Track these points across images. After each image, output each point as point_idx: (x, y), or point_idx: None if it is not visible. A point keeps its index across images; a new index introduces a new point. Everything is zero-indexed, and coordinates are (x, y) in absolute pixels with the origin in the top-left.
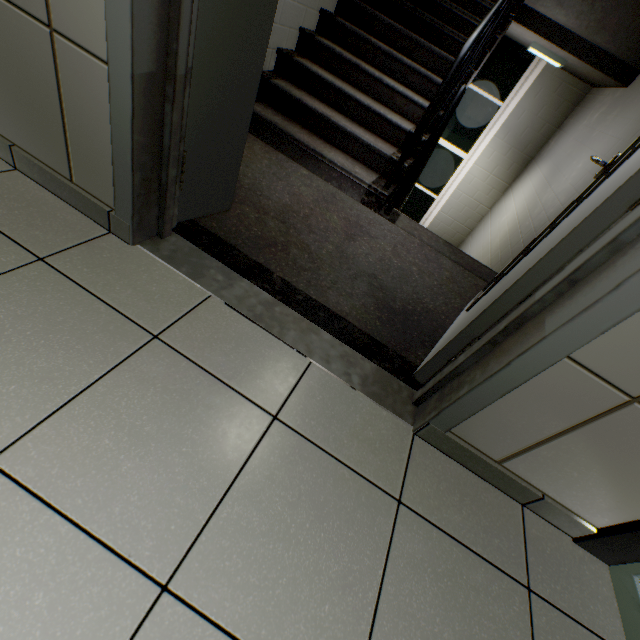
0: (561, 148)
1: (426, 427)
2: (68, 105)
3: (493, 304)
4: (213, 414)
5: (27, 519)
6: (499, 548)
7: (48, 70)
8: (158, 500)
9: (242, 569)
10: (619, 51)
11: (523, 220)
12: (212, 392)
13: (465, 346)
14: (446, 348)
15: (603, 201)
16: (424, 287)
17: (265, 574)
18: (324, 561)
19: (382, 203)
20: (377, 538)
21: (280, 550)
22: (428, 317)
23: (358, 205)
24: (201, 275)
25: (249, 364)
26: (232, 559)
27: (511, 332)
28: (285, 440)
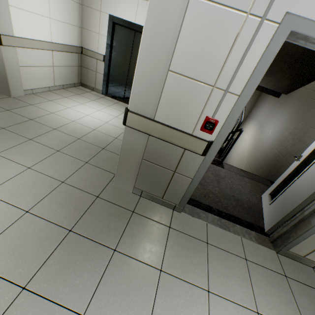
0: (259, 116)
1: (280, 250)
2: (171, 184)
3: (289, 212)
4: (234, 263)
5: (225, 303)
6: (314, 283)
7: (168, 178)
8: (241, 291)
9: (267, 304)
10: (274, 90)
11: (255, 146)
12: (229, 256)
13: (282, 223)
14: (276, 224)
15: (314, 191)
16: (247, 194)
17: (272, 304)
18: (280, 298)
19: (219, 163)
20: (287, 288)
21: (271, 297)
22: (255, 206)
23: (211, 165)
24: (200, 216)
25: (229, 244)
26: (264, 302)
27: (299, 222)
28: (252, 265)
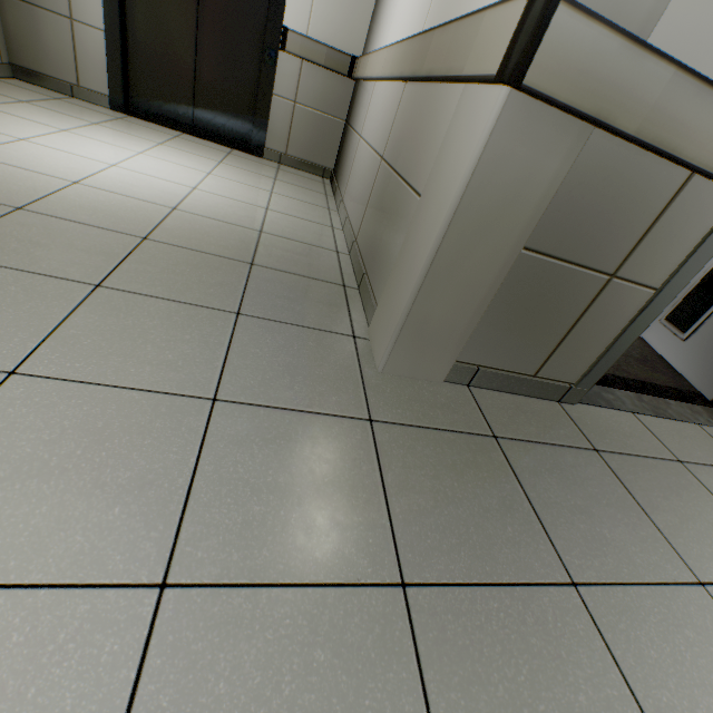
0: None
1: None
2: (583, 322)
3: None
4: None
5: None
6: None
7: (581, 303)
8: None
9: None
10: None
11: None
12: None
13: None
14: None
15: None
16: None
17: None
18: None
19: None
20: None
21: None
22: (647, 353)
23: None
24: (608, 401)
25: (702, 447)
26: None
27: None
28: None
